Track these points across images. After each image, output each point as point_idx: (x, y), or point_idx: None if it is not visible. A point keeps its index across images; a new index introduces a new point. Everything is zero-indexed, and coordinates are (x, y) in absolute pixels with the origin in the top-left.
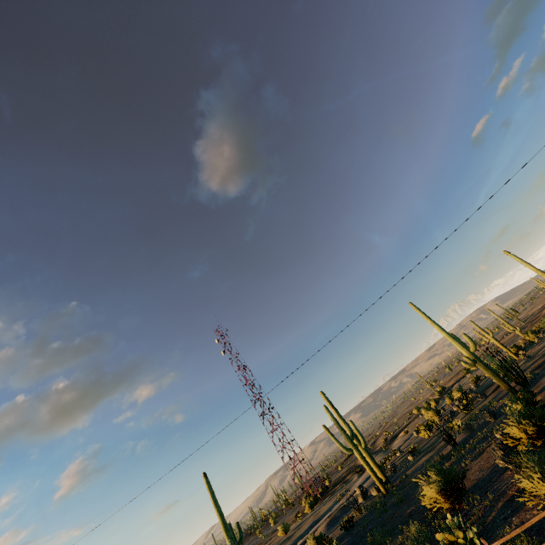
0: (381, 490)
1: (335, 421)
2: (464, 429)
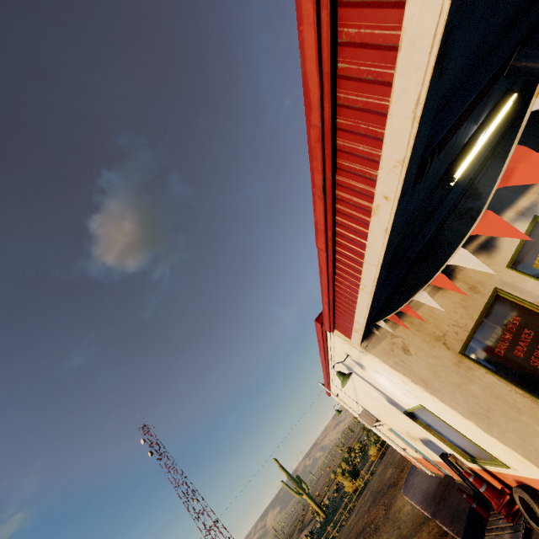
0: (323, 516)
1: (289, 475)
2: (360, 459)
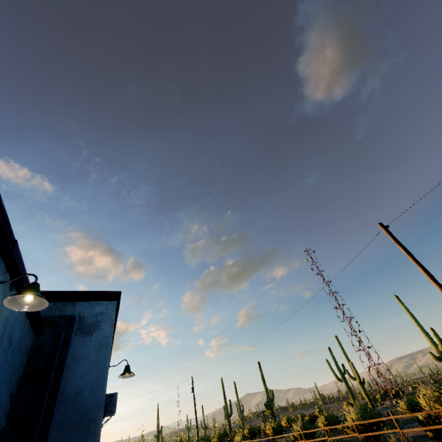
0: None
1: (334, 360)
2: None
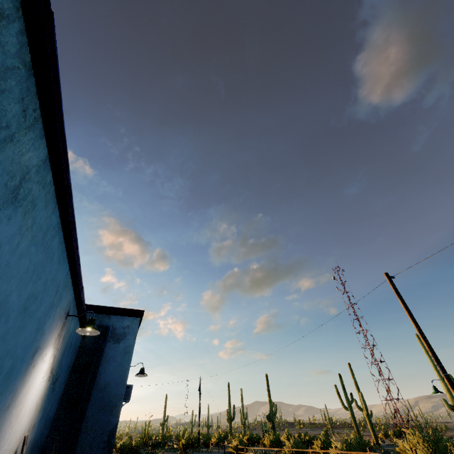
0: None
1: (342, 387)
2: None
